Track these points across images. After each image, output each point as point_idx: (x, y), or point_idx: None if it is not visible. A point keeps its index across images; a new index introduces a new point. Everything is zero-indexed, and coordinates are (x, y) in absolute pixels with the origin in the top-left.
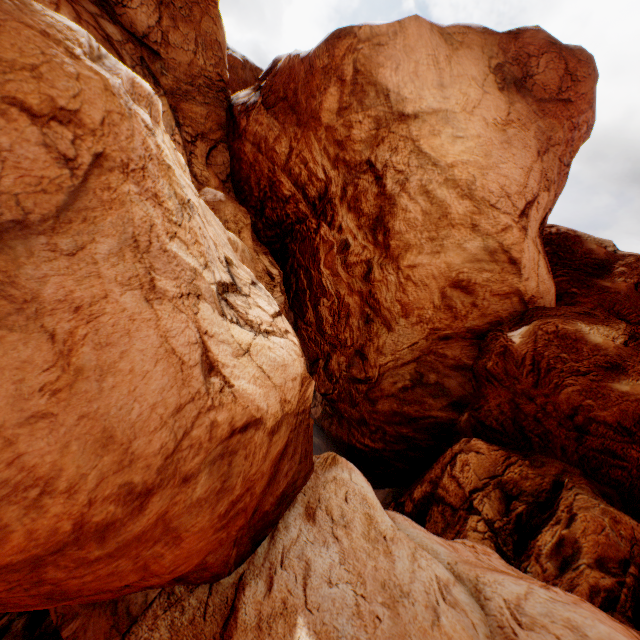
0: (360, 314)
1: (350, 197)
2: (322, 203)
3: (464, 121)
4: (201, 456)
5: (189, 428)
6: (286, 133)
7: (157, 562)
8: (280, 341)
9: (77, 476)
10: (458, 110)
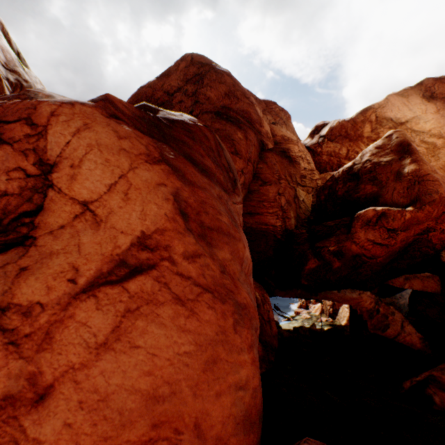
0: None
1: None
2: None
3: (424, 116)
4: None
5: None
6: (343, 146)
7: None
8: None
9: None
10: (420, 114)
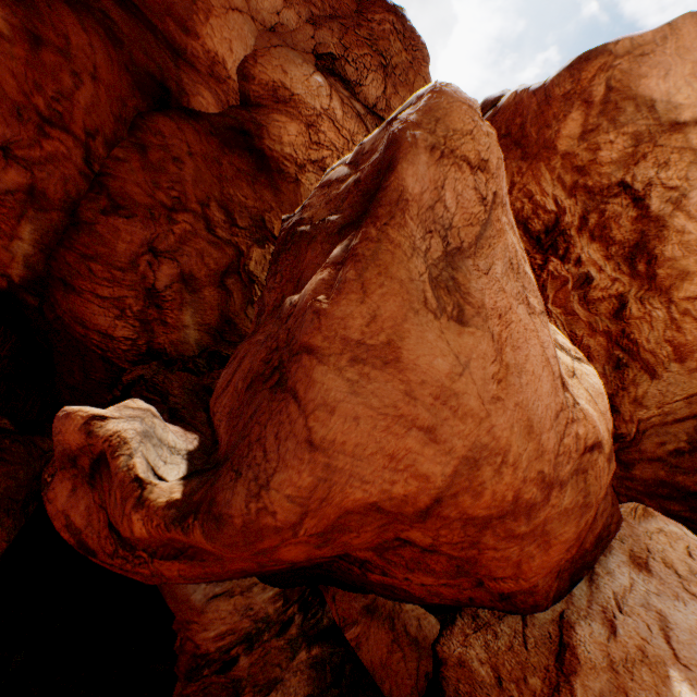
0: (606, 358)
1: (593, 225)
2: (550, 236)
3: None
4: (569, 465)
5: (561, 435)
6: (506, 169)
7: (527, 562)
8: (589, 369)
9: (516, 454)
10: None
